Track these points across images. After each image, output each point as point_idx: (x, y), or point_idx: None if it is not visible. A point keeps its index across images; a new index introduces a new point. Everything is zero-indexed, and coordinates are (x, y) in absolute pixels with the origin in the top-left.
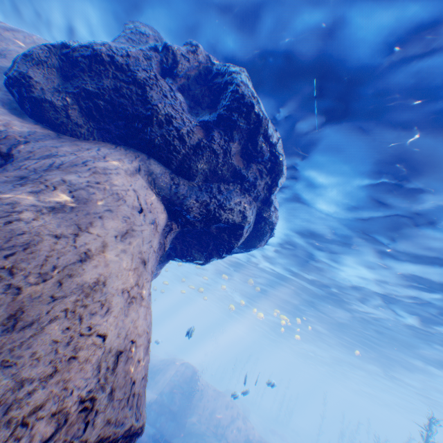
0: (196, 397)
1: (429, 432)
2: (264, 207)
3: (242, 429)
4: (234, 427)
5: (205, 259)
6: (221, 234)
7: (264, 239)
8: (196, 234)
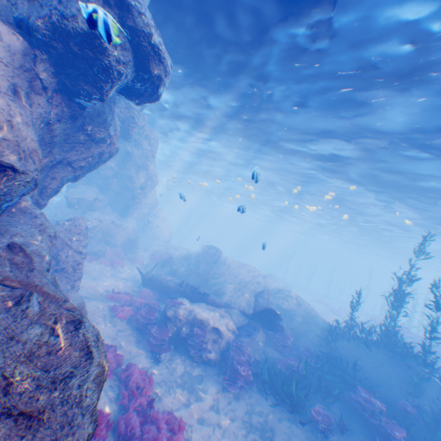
0: (223, 268)
1: (422, 248)
2: (126, 15)
3: (261, 283)
4: (254, 282)
5: (101, 93)
6: (87, 53)
7: (157, 63)
8: (73, 65)
